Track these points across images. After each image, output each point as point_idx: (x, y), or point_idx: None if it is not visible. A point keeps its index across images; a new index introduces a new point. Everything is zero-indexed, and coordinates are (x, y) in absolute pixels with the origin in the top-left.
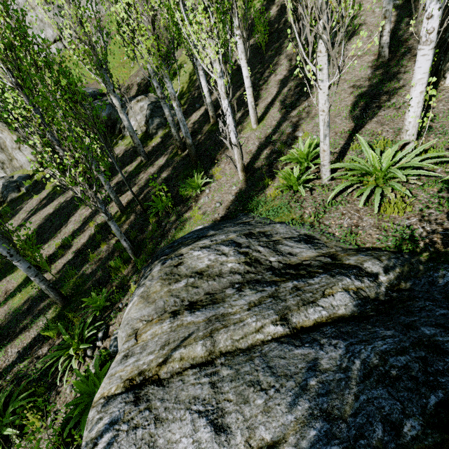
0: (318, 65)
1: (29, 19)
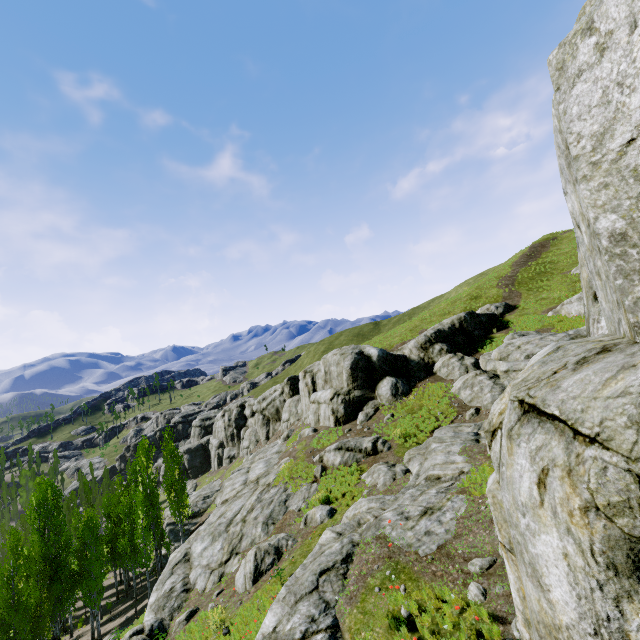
0: None
1: (246, 432)
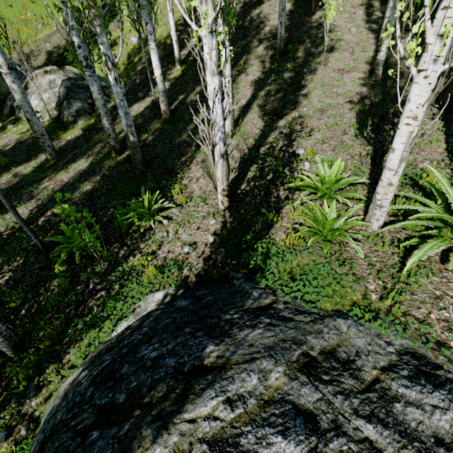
0: (448, 23)
1: None
